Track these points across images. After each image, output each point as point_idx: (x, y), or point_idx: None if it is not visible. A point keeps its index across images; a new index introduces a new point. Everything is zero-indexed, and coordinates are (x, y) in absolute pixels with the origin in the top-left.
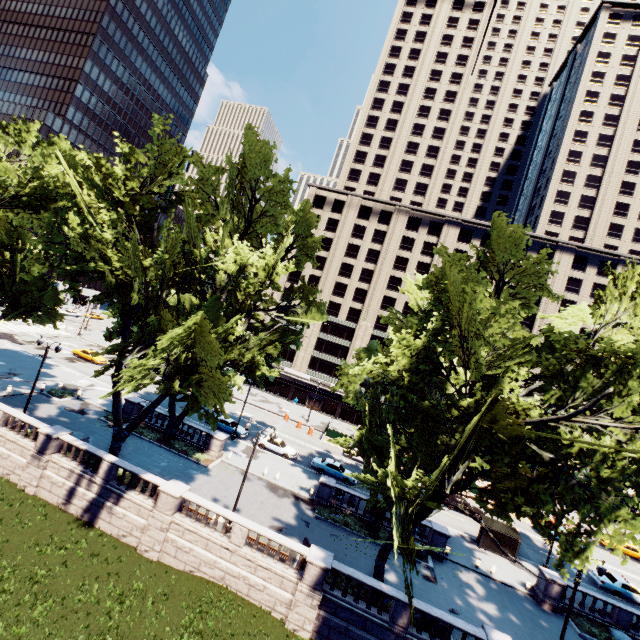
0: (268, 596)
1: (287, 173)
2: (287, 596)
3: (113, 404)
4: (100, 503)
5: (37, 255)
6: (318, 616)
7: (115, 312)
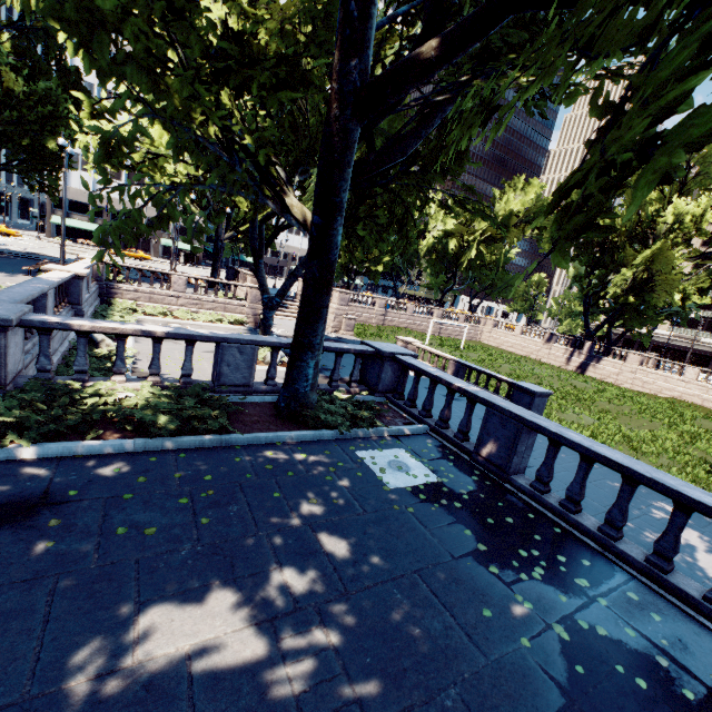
0: None
1: None
2: None
3: (584, 317)
4: (586, 363)
5: (546, 240)
6: None
7: (582, 266)
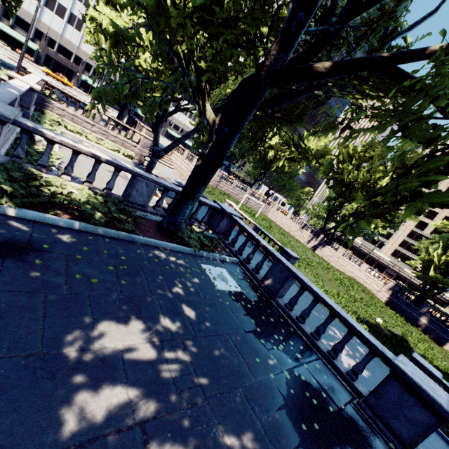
0: (370, 286)
1: (422, 152)
2: (378, 288)
3: (325, 221)
4: (317, 246)
5: (321, 171)
6: (388, 297)
7: (334, 193)
